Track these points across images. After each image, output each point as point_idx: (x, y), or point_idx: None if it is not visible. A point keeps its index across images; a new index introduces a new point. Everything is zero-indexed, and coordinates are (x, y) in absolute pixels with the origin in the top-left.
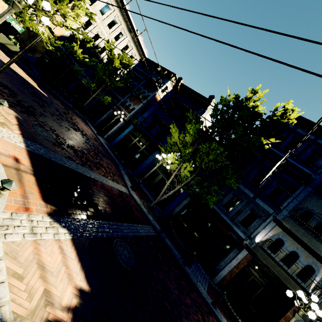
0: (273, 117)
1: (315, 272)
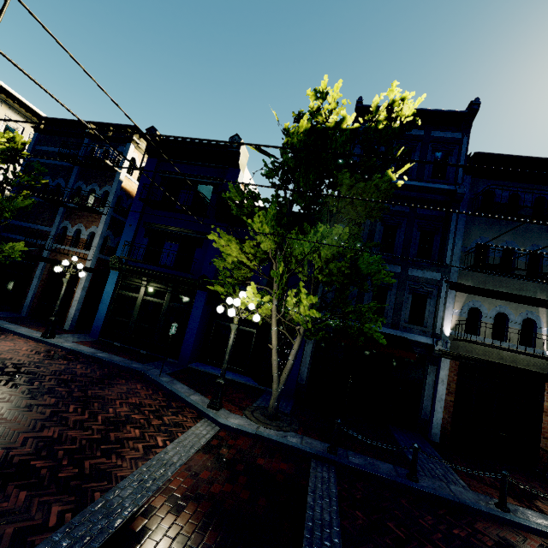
0: (378, 127)
1: (537, 323)
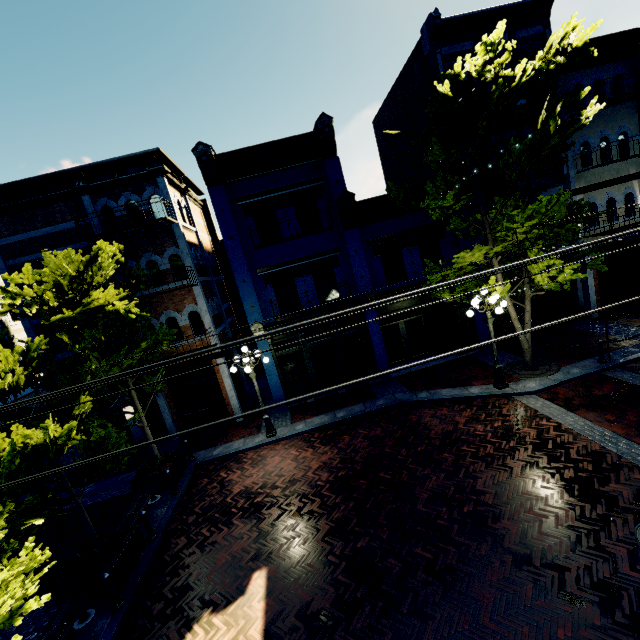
0: (549, 68)
1: (633, 194)
